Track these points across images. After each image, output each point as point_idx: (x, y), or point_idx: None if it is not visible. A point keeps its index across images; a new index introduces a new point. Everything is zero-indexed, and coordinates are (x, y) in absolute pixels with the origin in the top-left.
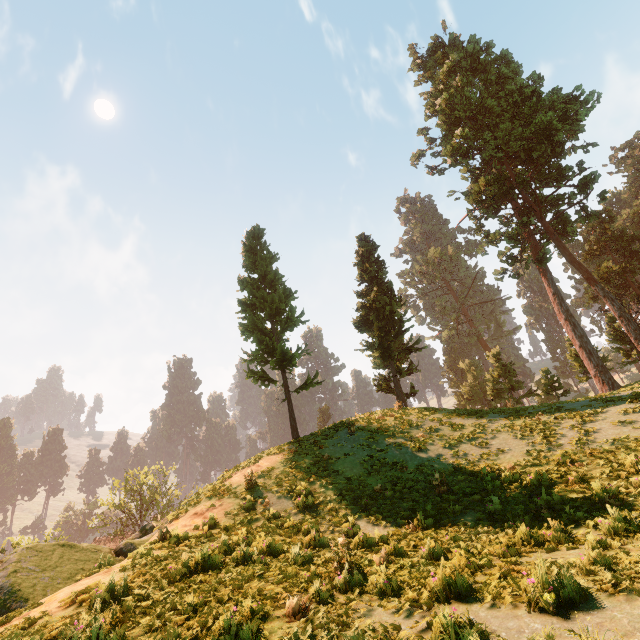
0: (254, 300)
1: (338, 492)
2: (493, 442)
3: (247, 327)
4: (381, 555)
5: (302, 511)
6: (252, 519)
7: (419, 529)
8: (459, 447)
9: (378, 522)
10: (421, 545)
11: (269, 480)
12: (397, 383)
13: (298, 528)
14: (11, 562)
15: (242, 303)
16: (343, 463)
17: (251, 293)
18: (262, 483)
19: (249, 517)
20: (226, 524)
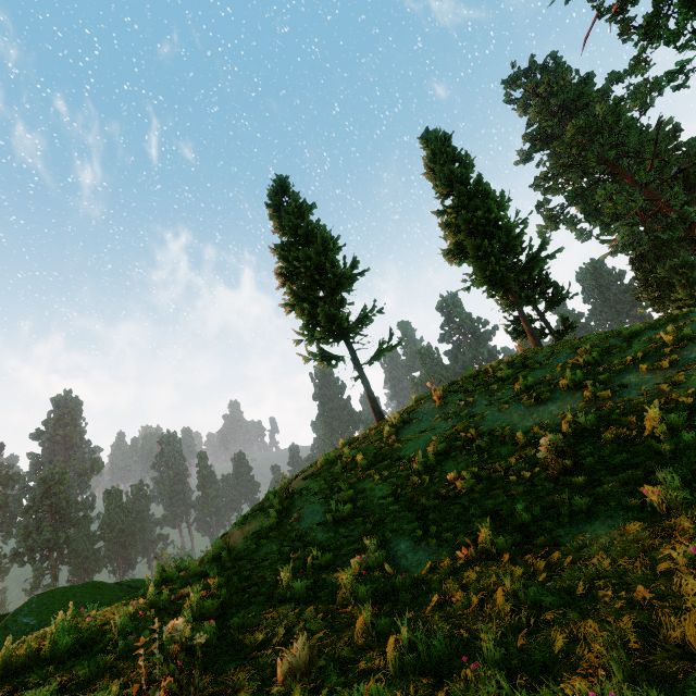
0: (286, 265)
1: (390, 491)
2: (691, 355)
3: (292, 302)
4: (290, 654)
5: (333, 526)
6: (264, 544)
7: (482, 557)
8: (615, 381)
9: (427, 540)
10: (449, 606)
11: (316, 484)
12: (525, 317)
13: (307, 557)
14: (10, 615)
15: (280, 275)
16: (414, 445)
17: (283, 259)
18: (305, 489)
19: (261, 542)
20: (228, 555)
